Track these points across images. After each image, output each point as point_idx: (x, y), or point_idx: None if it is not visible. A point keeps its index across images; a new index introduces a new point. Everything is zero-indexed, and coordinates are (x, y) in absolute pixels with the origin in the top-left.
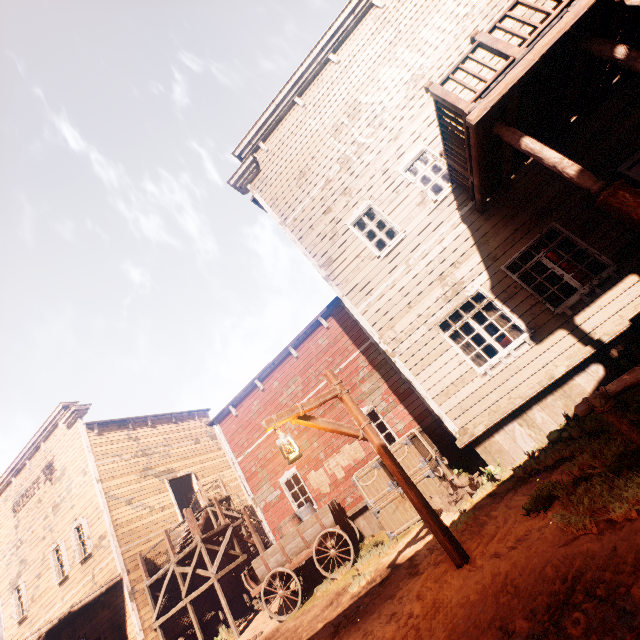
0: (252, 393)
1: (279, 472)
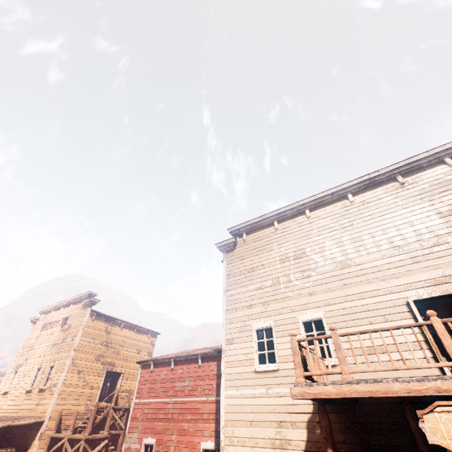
0: (166, 364)
1: (147, 433)
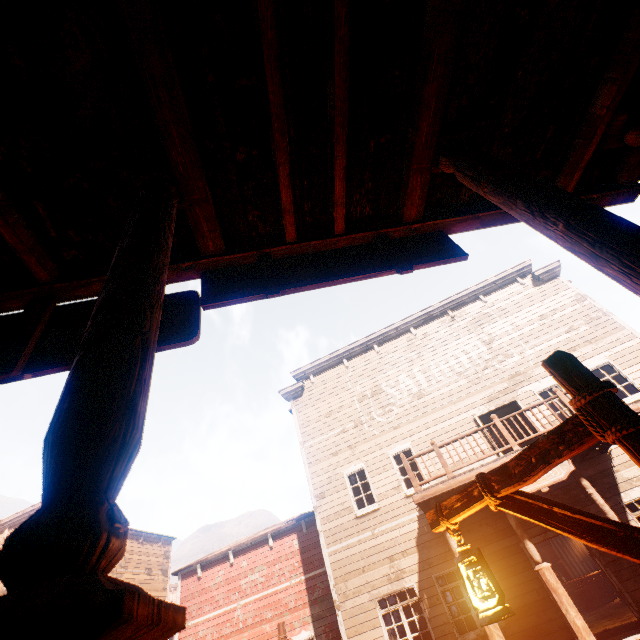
0: (222, 561)
1: None
